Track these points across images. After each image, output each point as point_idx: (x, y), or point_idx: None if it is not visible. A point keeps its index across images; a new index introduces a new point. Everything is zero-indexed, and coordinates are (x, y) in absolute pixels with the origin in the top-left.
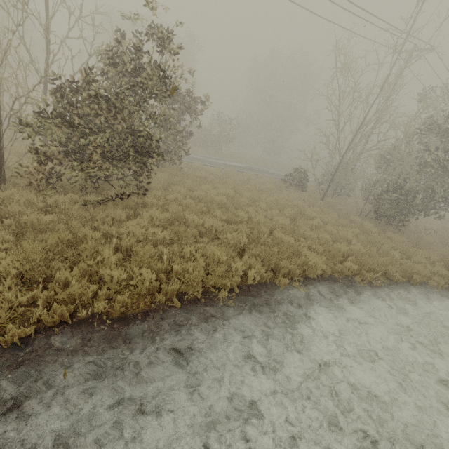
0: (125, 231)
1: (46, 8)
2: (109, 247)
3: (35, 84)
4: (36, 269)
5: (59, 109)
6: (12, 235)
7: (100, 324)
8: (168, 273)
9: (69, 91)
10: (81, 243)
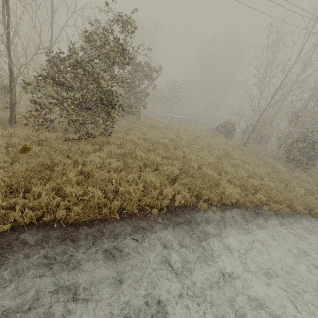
0: (88, 160)
1: (52, 6)
2: (76, 171)
3: (33, 55)
4: (20, 183)
5: (51, 73)
6: (13, 158)
7: (58, 226)
8: (116, 193)
9: (58, 61)
10: (57, 166)
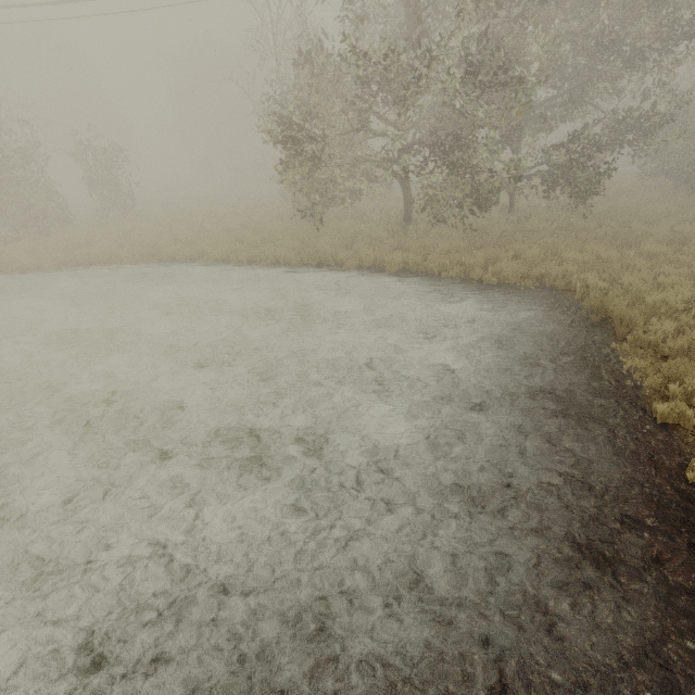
0: None
1: None
2: None
3: None
4: None
5: None
6: None
7: None
8: None
9: None
10: None
